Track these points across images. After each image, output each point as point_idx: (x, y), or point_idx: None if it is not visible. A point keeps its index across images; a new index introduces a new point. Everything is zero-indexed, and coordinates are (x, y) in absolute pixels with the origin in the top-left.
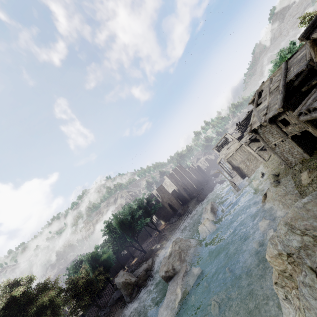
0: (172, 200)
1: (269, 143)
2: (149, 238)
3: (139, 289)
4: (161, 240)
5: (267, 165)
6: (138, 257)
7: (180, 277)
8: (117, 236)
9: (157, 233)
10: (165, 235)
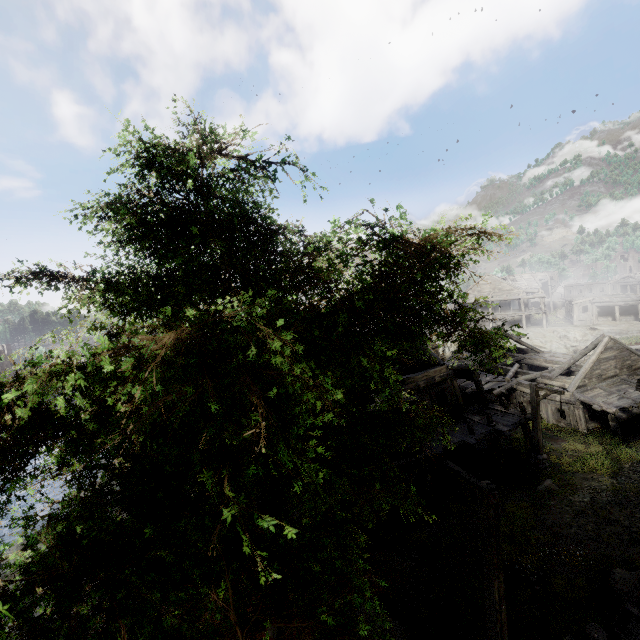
0: None
1: None
2: None
3: None
4: None
5: None
6: None
7: None
8: None
9: None
10: None
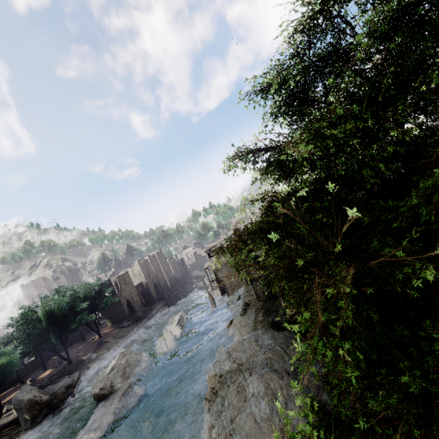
0: (134, 296)
1: (250, 274)
2: (80, 342)
3: (50, 411)
4: (100, 348)
5: (247, 288)
6: (56, 368)
7: (117, 396)
8: (36, 331)
9: (96, 337)
10: (109, 342)
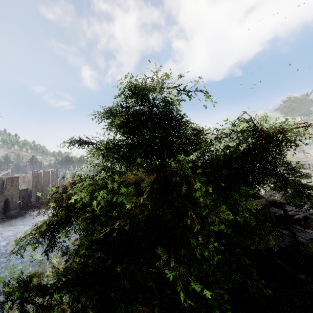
0: (15, 197)
1: None
2: None
3: None
4: None
5: None
6: None
7: None
8: None
9: None
10: None
